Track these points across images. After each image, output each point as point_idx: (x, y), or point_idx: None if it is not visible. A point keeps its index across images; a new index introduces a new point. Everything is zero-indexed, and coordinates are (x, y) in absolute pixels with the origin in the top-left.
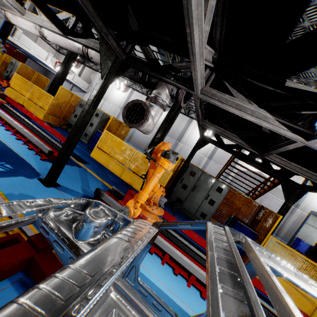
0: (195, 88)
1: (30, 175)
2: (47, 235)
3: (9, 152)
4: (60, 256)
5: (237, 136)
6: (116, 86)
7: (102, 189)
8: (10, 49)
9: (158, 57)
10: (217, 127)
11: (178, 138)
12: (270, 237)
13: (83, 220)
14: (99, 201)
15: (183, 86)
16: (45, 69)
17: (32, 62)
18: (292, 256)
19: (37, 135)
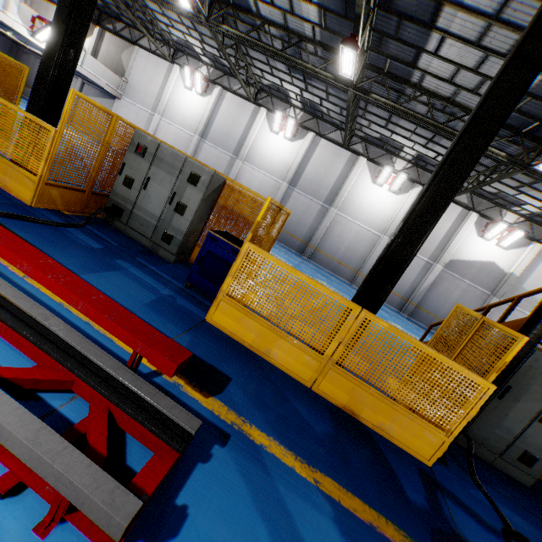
0: None
1: None
2: None
3: None
4: None
5: None
6: (184, 82)
7: None
8: None
9: None
10: None
11: (328, 199)
12: None
13: None
14: None
15: None
16: (10, 41)
17: None
18: None
19: (32, 341)
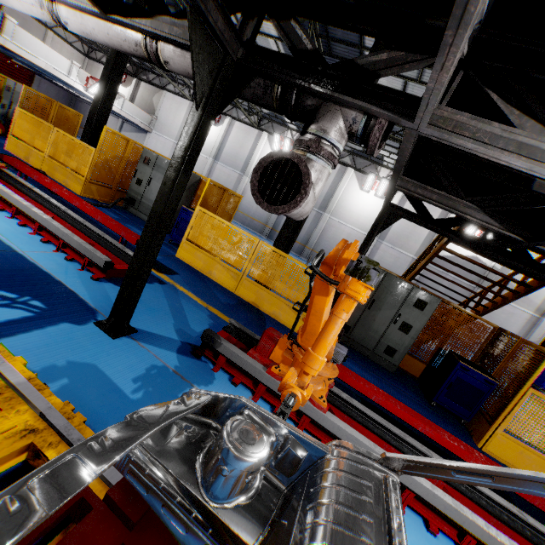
0: (420, 113)
1: (80, 317)
2: (146, 491)
3: (32, 273)
4: (181, 539)
5: (477, 206)
6: None
7: (211, 325)
8: (1, 60)
9: (279, 49)
10: (432, 190)
11: (322, 206)
12: (528, 392)
13: (222, 460)
14: (241, 398)
15: (384, 110)
16: (70, 94)
17: (44, 83)
18: None
19: (78, 229)
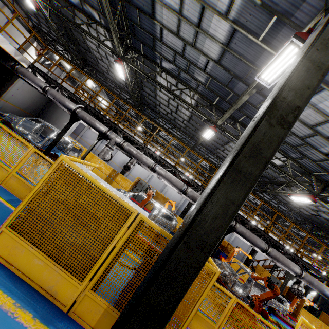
0: None
1: None
2: None
3: None
4: None
5: None
6: None
7: None
8: None
9: None
10: None
11: None
12: (303, 308)
13: None
14: None
15: None
16: None
17: None
18: (309, 315)
19: None
